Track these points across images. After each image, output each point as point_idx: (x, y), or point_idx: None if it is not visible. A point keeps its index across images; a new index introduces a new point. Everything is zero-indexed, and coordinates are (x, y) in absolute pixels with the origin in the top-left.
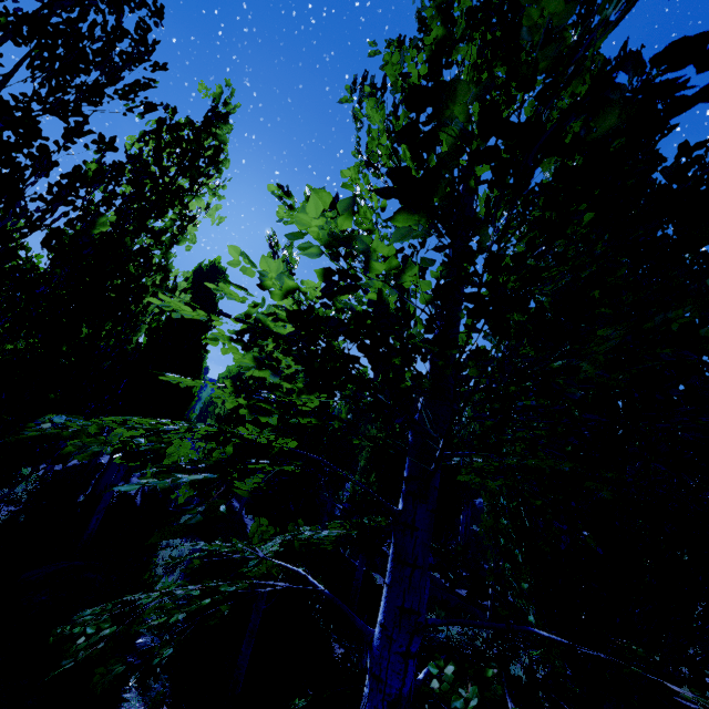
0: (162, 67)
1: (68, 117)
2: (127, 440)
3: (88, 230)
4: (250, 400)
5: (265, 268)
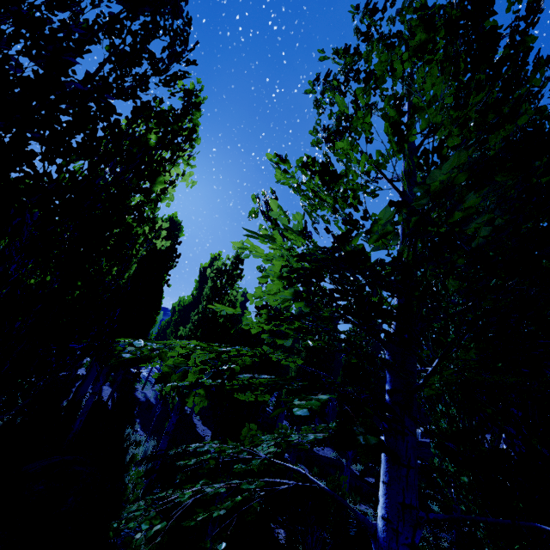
0: (192, 62)
1: (128, 99)
2: (205, 361)
3: (150, 187)
4: (278, 326)
5: (380, 215)
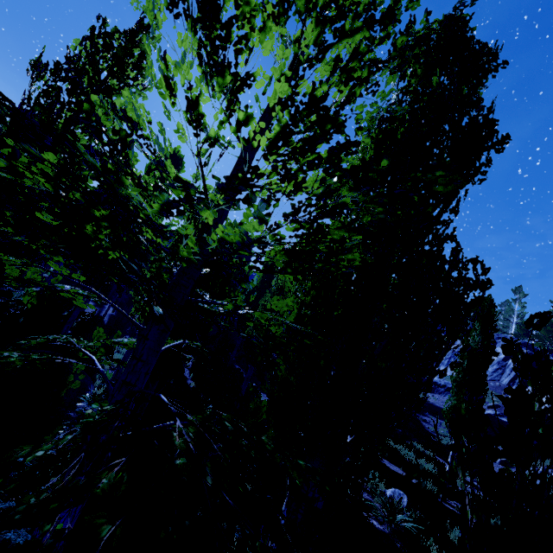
0: None
1: None
2: None
3: None
4: None
5: None
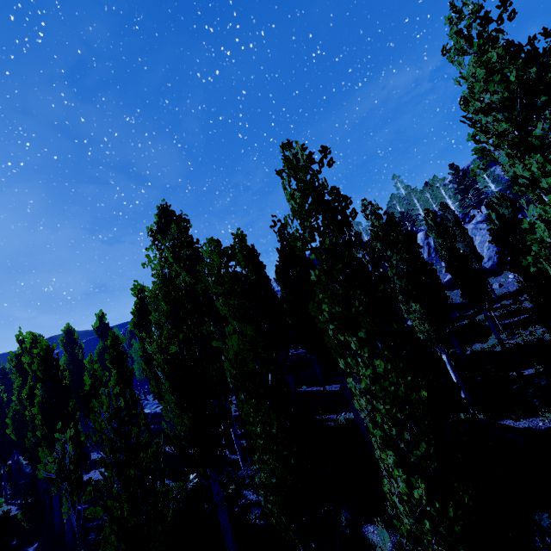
0: None
1: None
2: None
3: None
4: None
5: None
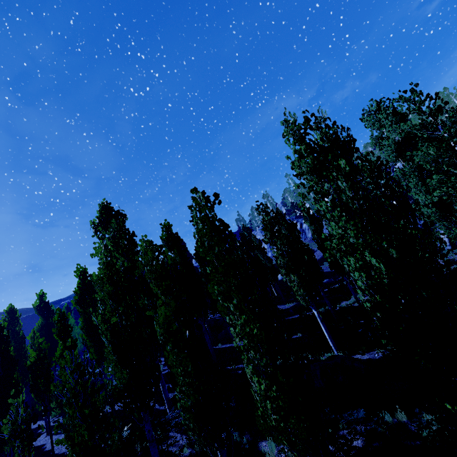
0: None
1: None
2: None
3: None
4: None
5: None
